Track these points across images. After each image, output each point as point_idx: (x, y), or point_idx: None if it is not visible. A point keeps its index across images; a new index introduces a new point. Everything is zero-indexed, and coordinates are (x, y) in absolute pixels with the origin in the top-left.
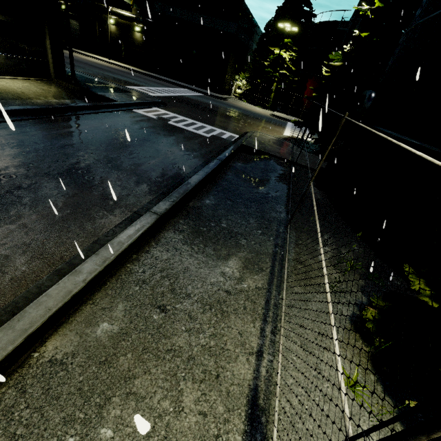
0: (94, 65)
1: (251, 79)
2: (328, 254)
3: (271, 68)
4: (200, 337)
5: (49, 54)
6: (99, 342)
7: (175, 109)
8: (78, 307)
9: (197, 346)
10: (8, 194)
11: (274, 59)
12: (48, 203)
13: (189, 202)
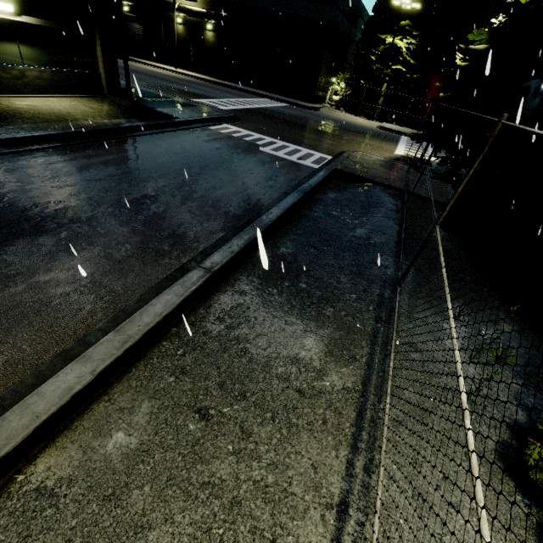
0: (157, 76)
1: (352, 81)
2: (459, 335)
3: (380, 64)
4: (252, 467)
5: (101, 65)
6: (108, 464)
7: (250, 125)
8: (88, 405)
9: (247, 481)
10: (26, 242)
11: (385, 51)
12: (72, 254)
13: (256, 250)
